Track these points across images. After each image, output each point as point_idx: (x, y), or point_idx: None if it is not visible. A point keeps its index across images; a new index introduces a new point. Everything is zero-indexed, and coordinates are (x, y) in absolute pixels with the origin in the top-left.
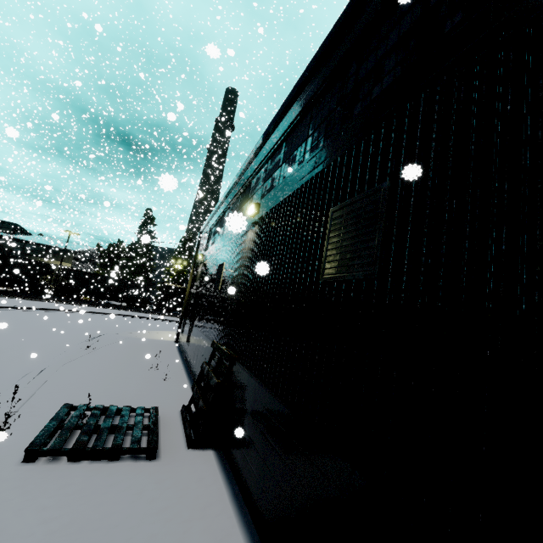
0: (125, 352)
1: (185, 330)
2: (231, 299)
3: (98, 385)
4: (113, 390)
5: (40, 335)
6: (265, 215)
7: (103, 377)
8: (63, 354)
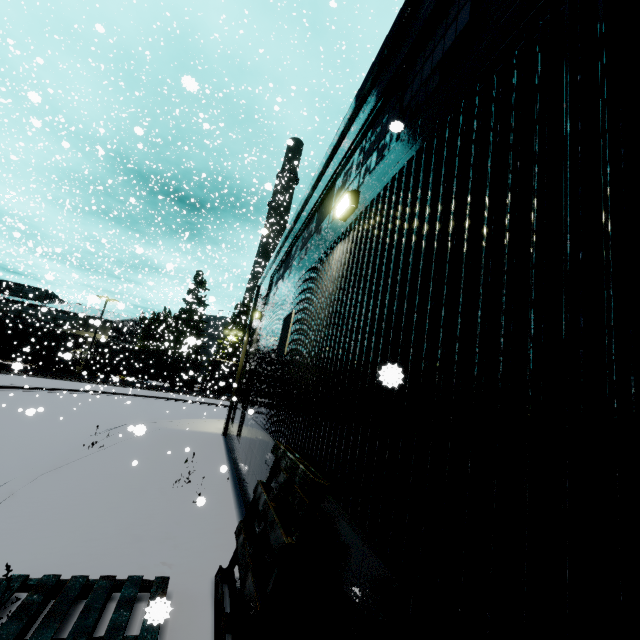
0: (148, 451)
1: (235, 419)
2: (306, 365)
3: (80, 517)
4: (102, 529)
5: (39, 425)
6: (375, 201)
7: (96, 498)
8: (55, 454)
